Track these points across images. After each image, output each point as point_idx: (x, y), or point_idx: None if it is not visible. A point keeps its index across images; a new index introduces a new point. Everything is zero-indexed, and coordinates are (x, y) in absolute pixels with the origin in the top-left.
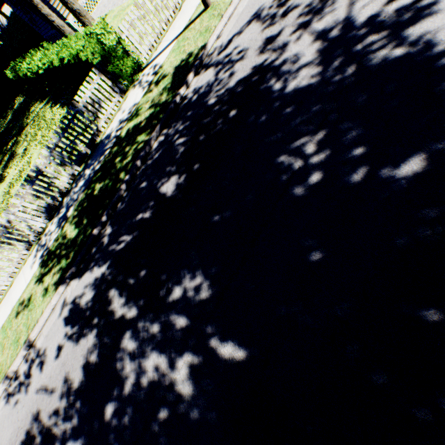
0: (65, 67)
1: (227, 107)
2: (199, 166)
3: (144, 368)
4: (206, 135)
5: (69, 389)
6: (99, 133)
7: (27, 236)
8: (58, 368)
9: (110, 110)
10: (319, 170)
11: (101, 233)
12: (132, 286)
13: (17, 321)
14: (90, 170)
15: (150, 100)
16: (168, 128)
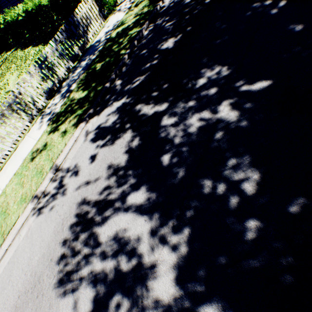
0: (51, 6)
1: (201, 0)
2: (191, 28)
3: (190, 124)
4: (190, 15)
5: (116, 169)
6: (88, 42)
7: (31, 110)
8: (97, 166)
9: (96, 28)
10: (283, 0)
11: (111, 87)
12: (157, 96)
13: (33, 163)
14: (85, 62)
15: (133, 15)
16: (154, 23)
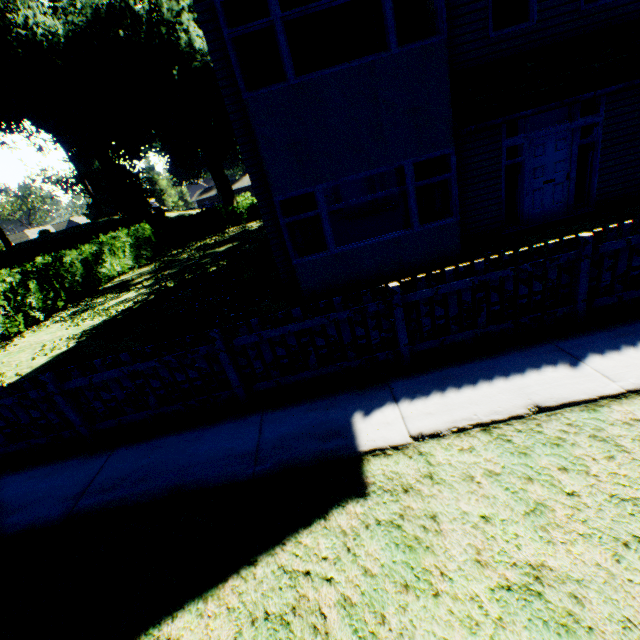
0: None
1: None
2: None
3: None
4: None
5: None
6: None
7: None
8: None
9: None
10: None
11: None
12: None
13: None
14: None
15: None
16: None
